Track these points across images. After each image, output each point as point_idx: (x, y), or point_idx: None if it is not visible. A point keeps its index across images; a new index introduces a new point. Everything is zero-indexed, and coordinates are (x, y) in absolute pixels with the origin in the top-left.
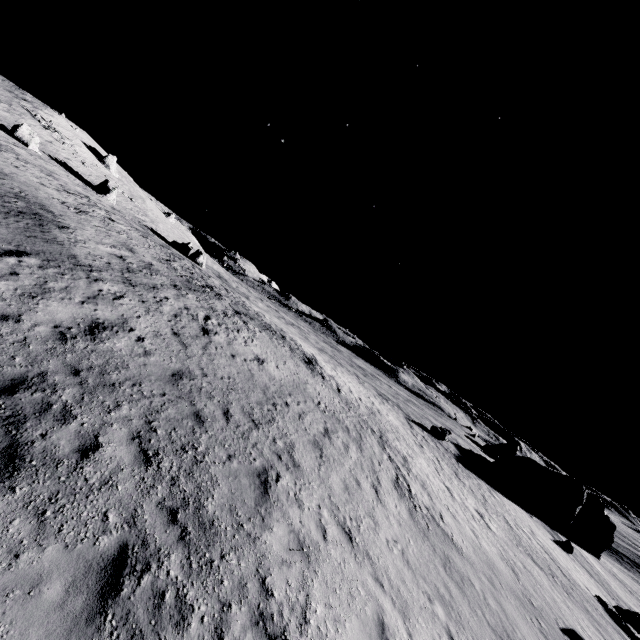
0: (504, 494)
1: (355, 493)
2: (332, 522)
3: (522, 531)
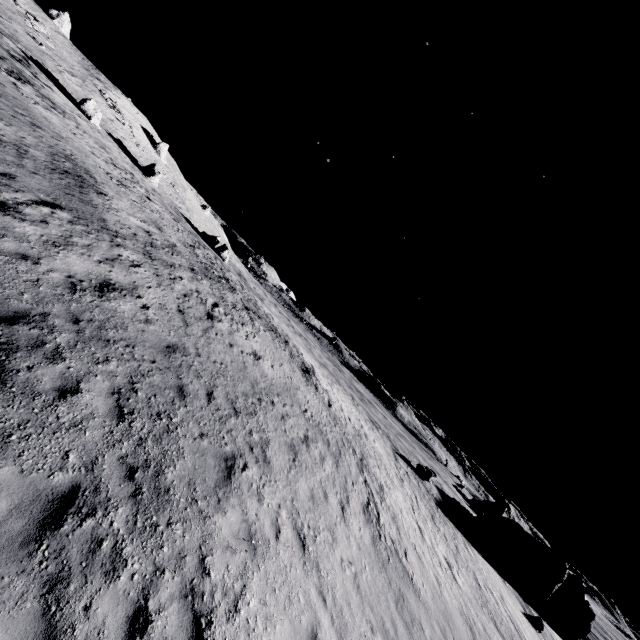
0: (480, 552)
1: (320, 504)
2: (289, 524)
3: (491, 593)
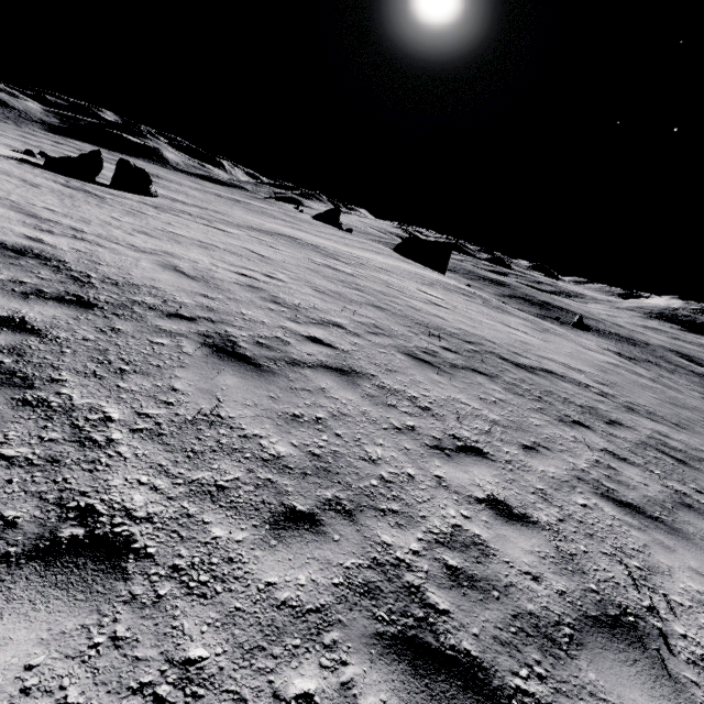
0: None
1: None
2: None
3: None
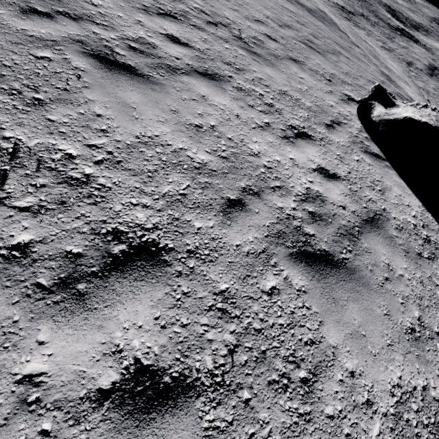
0: None
1: None
2: None
3: None
